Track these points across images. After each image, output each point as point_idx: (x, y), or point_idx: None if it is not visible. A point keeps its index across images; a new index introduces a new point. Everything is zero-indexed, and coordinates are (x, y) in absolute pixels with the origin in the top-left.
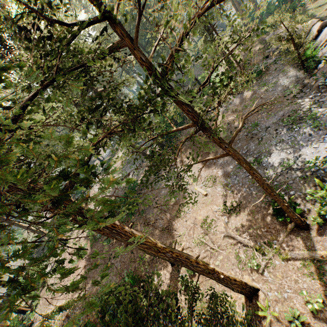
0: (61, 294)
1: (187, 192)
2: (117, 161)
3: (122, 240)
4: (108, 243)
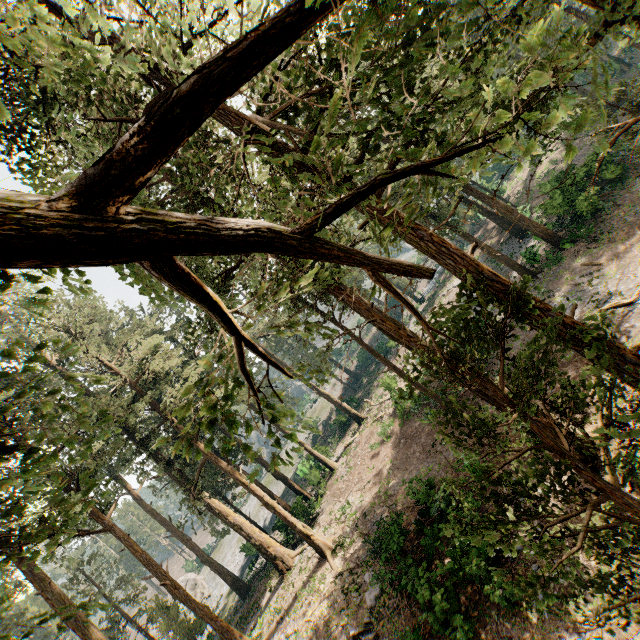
0: (354, 485)
1: (630, 322)
2: (448, 293)
3: (456, 274)
4: (430, 422)
